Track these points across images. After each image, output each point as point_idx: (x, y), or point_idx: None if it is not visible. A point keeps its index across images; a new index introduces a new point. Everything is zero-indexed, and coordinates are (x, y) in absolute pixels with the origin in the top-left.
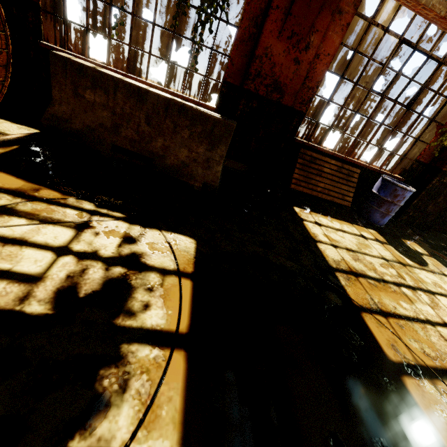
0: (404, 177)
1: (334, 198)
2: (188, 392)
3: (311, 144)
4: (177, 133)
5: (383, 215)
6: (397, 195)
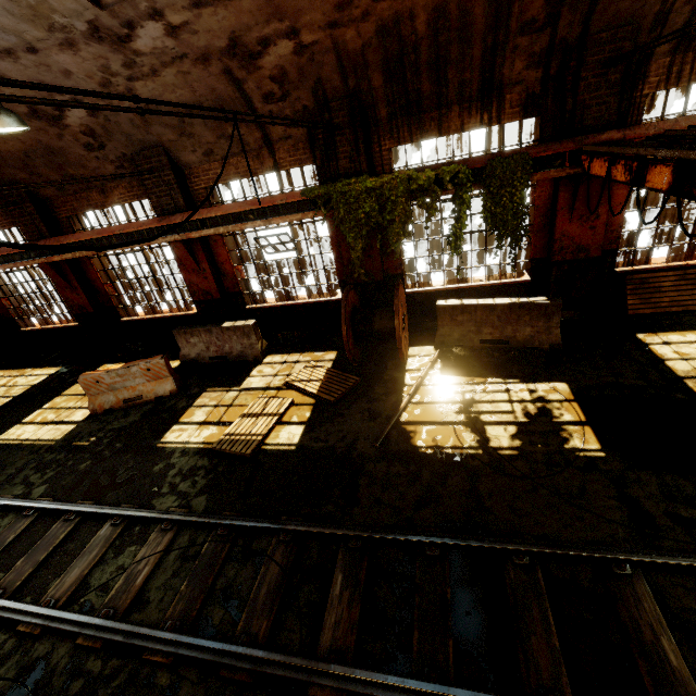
0: None
1: (687, 306)
2: (597, 436)
3: (636, 269)
4: (520, 320)
5: None
6: None
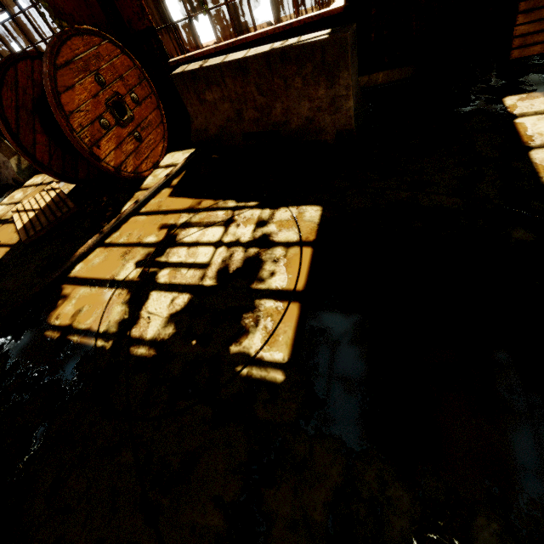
0: None
1: None
2: (298, 329)
3: None
4: (290, 88)
5: None
6: None
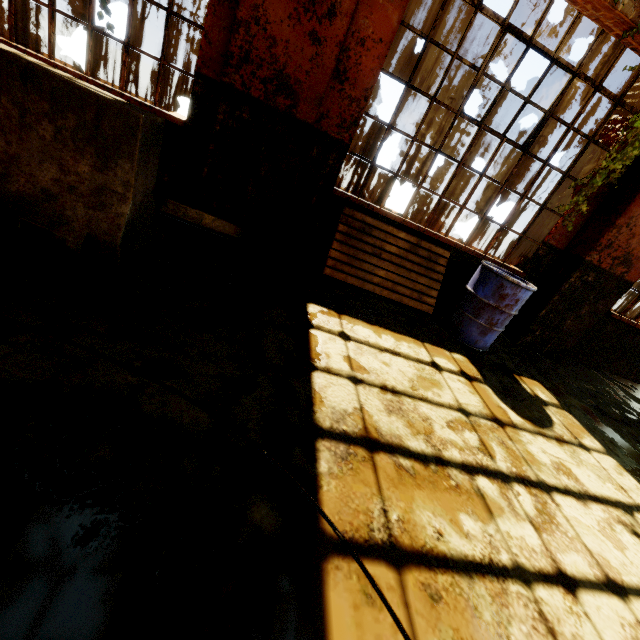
0: (526, 270)
1: (403, 296)
2: None
3: (363, 200)
4: (30, 129)
5: (484, 330)
6: (505, 295)
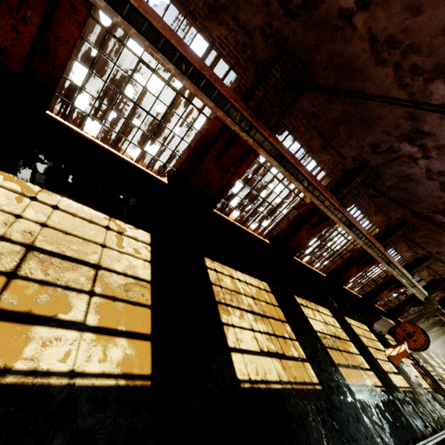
0: None
1: None
2: None
3: None
4: None
5: None
6: None
